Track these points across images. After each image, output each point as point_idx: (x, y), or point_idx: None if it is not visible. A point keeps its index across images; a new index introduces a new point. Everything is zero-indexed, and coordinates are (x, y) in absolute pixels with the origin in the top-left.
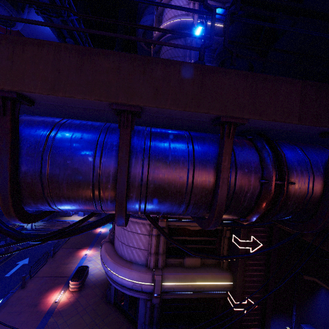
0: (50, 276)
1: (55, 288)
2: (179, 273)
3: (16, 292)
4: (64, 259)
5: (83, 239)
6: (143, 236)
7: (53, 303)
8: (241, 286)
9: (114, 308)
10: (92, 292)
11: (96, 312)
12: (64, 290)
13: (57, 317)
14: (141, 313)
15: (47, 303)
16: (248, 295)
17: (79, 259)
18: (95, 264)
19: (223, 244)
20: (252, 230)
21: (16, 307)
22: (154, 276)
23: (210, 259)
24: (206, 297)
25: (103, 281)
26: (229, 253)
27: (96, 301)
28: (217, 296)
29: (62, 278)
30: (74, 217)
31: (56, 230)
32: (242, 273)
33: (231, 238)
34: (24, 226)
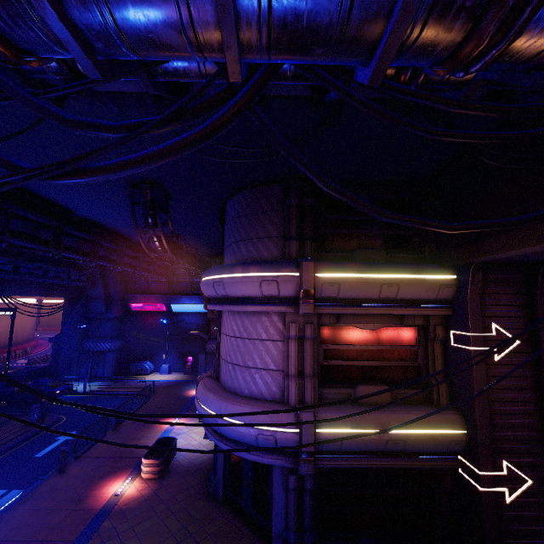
0: (108, 456)
1: (117, 474)
2: (349, 411)
3: (50, 479)
4: (134, 432)
5: (167, 404)
6: (271, 344)
7: (111, 496)
8: (488, 433)
9: (225, 507)
10: (183, 481)
11: (191, 513)
12: (132, 476)
13: (117, 520)
14: (277, 506)
15: (101, 497)
16: (506, 459)
17: (160, 432)
18: (188, 439)
19: (432, 357)
20: (491, 315)
21: (47, 502)
22: (300, 414)
23: (409, 389)
24: (413, 466)
25: (202, 465)
26: (447, 374)
27: (190, 496)
28: (435, 466)
29: (130, 459)
30: (154, 375)
31: (123, 392)
32: (486, 405)
33: (448, 340)
34: (72, 385)
